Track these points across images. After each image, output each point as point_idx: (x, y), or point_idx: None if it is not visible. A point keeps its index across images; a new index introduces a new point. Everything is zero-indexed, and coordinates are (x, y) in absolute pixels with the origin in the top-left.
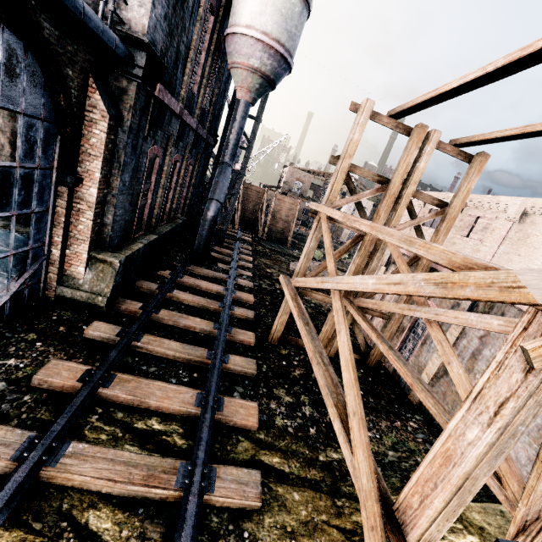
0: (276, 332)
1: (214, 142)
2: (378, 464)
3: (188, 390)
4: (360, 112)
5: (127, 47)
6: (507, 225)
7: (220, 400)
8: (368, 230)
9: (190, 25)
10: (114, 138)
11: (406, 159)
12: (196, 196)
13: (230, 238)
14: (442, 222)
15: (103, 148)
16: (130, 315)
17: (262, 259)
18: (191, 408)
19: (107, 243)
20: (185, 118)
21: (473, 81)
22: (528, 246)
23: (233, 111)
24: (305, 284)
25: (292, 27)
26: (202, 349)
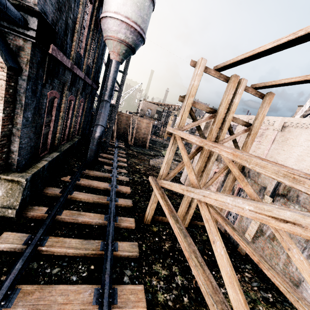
0: (149, 215)
1: (97, 87)
2: None
3: (86, 288)
4: (197, 66)
5: (20, 12)
6: (274, 133)
7: (114, 291)
8: (231, 157)
9: (74, 6)
10: (14, 85)
11: (227, 97)
12: (87, 122)
13: (111, 146)
14: (249, 135)
15: (4, 93)
16: (38, 219)
17: (133, 159)
18: (90, 308)
19: (15, 165)
20: (75, 71)
21: (285, 43)
22: (288, 145)
23: (108, 67)
24: (170, 187)
25: (144, 15)
26: (97, 241)
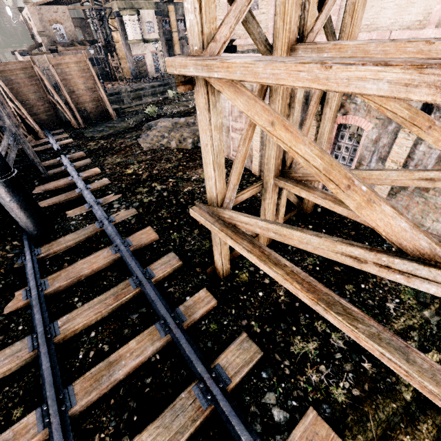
0: (224, 266)
1: None
2: (436, 341)
3: None
4: None
5: None
6: None
7: None
8: None
9: None
10: None
11: None
12: None
13: (48, 156)
14: None
15: None
16: None
17: (109, 160)
18: None
19: None
20: None
21: None
22: None
23: None
24: (281, 239)
25: None
26: (185, 395)
